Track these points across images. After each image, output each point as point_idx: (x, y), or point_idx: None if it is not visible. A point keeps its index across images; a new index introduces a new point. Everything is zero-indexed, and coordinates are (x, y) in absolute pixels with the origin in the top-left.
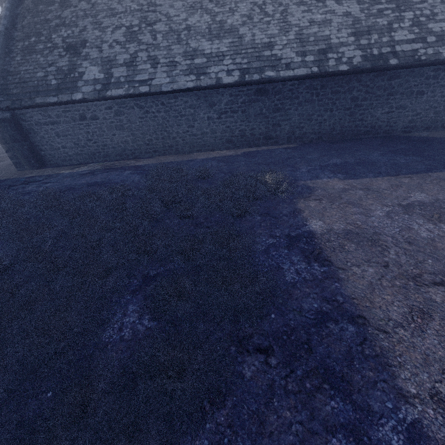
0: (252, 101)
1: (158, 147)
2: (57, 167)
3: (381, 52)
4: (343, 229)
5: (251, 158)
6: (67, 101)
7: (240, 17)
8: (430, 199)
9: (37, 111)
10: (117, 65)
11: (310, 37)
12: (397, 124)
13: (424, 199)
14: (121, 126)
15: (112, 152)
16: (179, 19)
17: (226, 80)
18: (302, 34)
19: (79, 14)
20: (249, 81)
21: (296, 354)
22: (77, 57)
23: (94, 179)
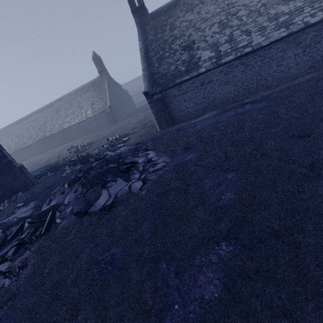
0: None
1: (252, 89)
2: (183, 122)
3: None
4: None
5: None
6: (195, 75)
7: None
8: None
9: (175, 89)
10: (221, 44)
11: None
12: None
13: None
14: (227, 81)
15: (218, 102)
16: (254, 3)
17: (313, 20)
18: None
19: (183, 29)
20: None
21: None
22: (192, 50)
23: (228, 115)
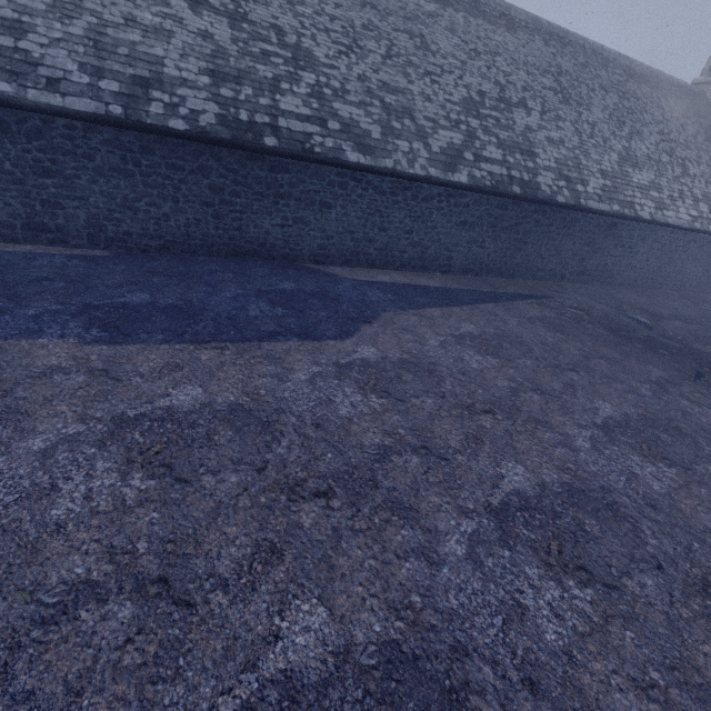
0: None
1: None
2: None
3: (253, 119)
4: None
5: None
6: None
7: None
8: (198, 402)
9: None
10: None
11: (121, 46)
12: (301, 248)
13: (187, 402)
14: None
15: None
16: None
17: None
18: (103, 34)
19: None
20: None
21: None
22: None
23: None
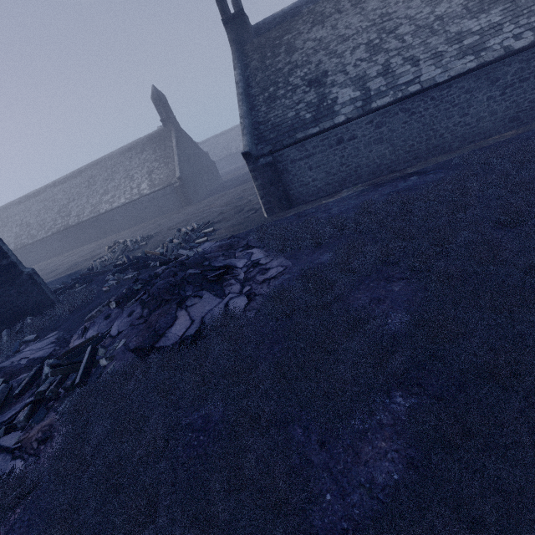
0: None
1: (420, 151)
2: (307, 203)
3: None
4: None
5: None
6: (329, 128)
7: None
8: None
9: (294, 148)
10: (370, 78)
11: None
12: None
13: None
14: (380, 139)
15: (365, 172)
16: (424, 15)
17: (517, 45)
18: None
19: (308, 53)
20: None
21: None
22: (323, 87)
23: (383, 192)
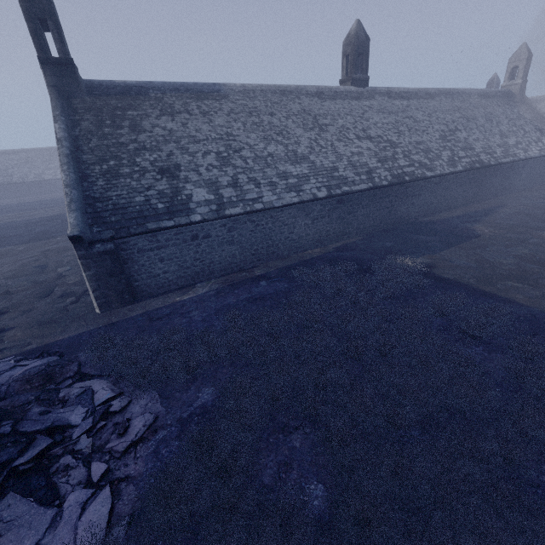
0: (335, 208)
1: (262, 255)
2: (156, 296)
3: (398, 173)
4: (477, 279)
5: (350, 252)
6: (185, 224)
7: (305, 148)
8: (486, 256)
9: (143, 237)
10: (222, 186)
11: (356, 163)
12: (411, 215)
13: (484, 256)
14: (231, 241)
15: (217, 268)
16: (260, 148)
17: (319, 195)
18: (351, 161)
19: (158, 139)
20: (335, 194)
21: (544, 330)
22: (176, 180)
23: (241, 296)
